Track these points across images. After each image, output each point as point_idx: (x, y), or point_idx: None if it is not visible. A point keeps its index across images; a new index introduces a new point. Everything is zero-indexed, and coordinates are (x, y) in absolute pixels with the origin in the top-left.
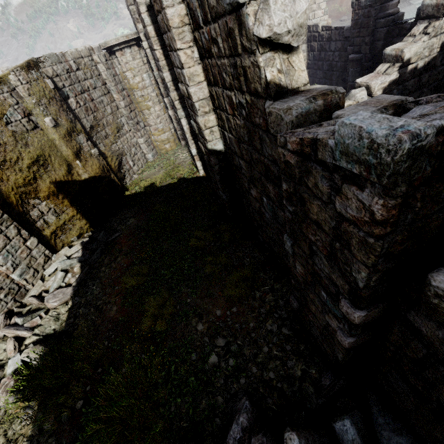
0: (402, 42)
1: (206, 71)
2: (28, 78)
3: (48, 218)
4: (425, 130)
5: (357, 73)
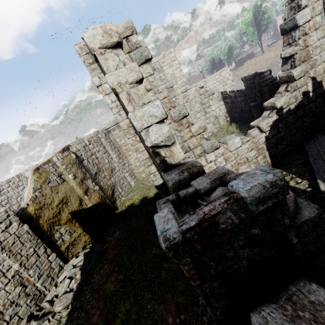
0: (274, 97)
1: (144, 146)
2: (62, 156)
3: (65, 237)
4: (173, 235)
5: (259, 112)
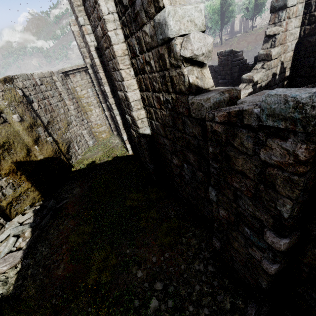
0: (251, 72)
1: (139, 82)
2: (3, 88)
3: (6, 191)
4: None
5: None
